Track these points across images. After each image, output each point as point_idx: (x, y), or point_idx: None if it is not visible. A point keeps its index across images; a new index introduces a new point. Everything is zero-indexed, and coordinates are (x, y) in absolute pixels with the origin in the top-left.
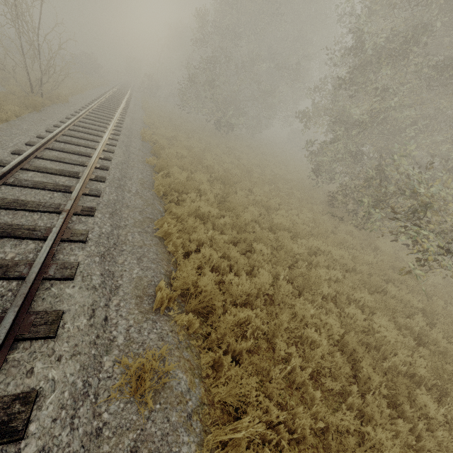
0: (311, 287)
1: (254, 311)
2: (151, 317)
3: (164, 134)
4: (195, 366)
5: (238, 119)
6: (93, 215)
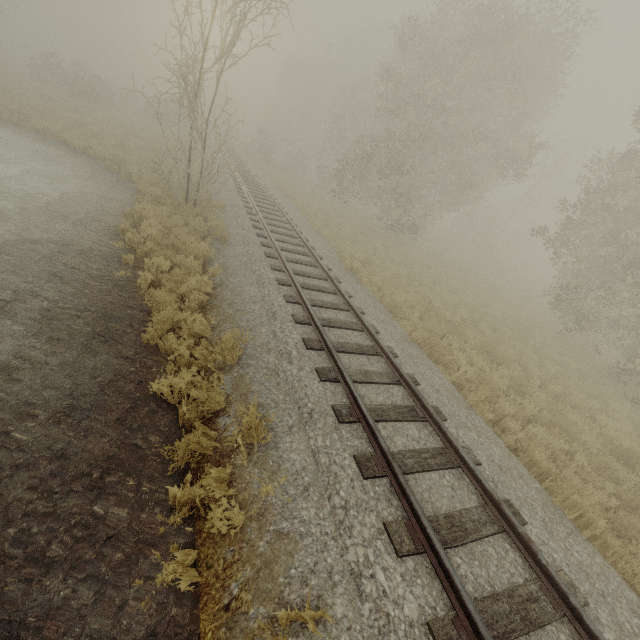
0: None
1: None
2: None
3: (348, 252)
4: None
5: (424, 219)
6: (526, 523)
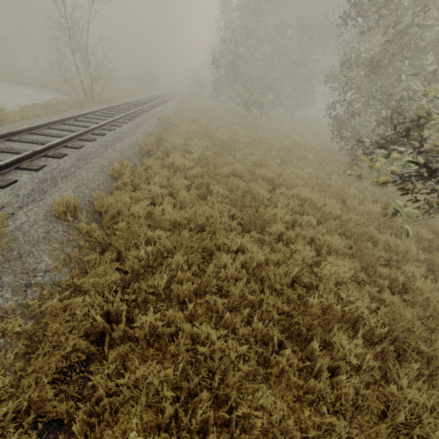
0: (263, 226)
1: (168, 233)
2: (51, 219)
3: (189, 119)
4: (73, 261)
5: (267, 98)
6: (59, 157)
